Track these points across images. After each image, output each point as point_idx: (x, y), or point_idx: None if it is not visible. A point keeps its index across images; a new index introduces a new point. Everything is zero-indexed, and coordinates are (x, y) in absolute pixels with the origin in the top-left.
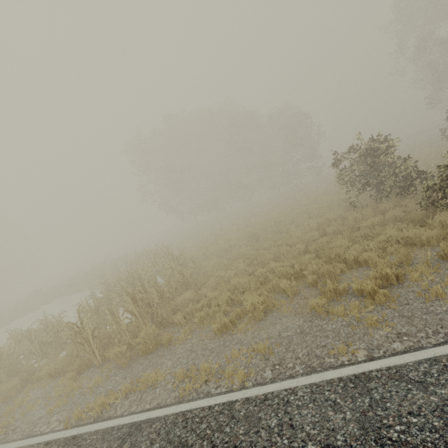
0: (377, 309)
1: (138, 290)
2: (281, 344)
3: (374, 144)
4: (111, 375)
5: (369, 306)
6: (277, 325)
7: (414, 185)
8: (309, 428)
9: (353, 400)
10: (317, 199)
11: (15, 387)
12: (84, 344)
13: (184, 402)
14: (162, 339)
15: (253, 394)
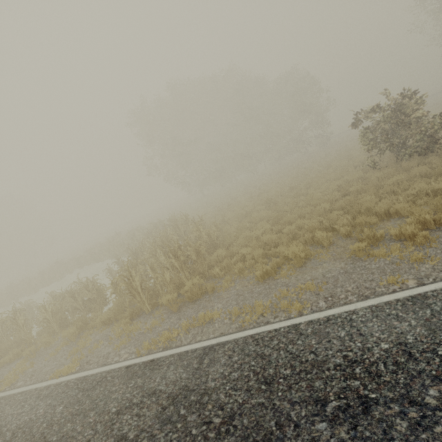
0: (418, 249)
1: (177, 247)
2: (327, 283)
3: (399, 102)
4: (165, 318)
5: (410, 247)
6: (319, 269)
7: (438, 142)
8: (378, 334)
9: (415, 313)
10: (330, 164)
11: (73, 334)
12: (135, 294)
13: (248, 329)
14: (207, 287)
15: (314, 318)
